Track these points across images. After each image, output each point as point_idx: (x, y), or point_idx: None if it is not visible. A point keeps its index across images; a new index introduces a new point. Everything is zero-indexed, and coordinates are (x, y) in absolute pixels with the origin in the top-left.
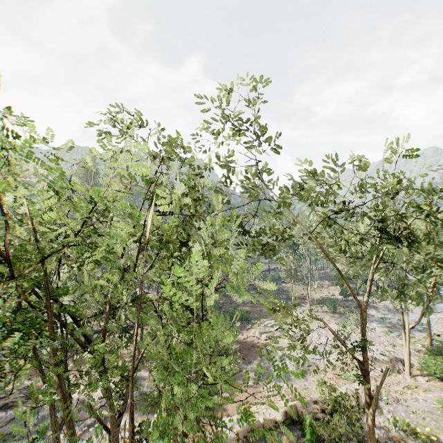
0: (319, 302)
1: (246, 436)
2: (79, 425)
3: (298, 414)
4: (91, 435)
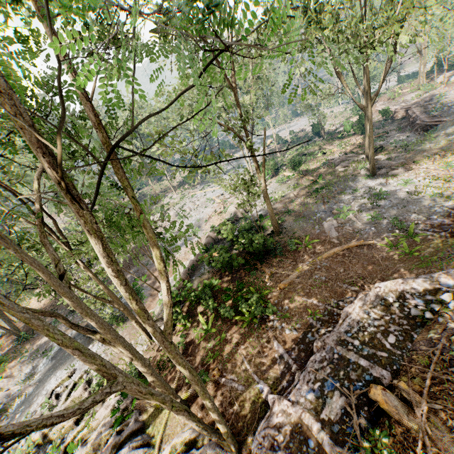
0: (179, 186)
1: (189, 274)
2: None
3: (213, 239)
4: None
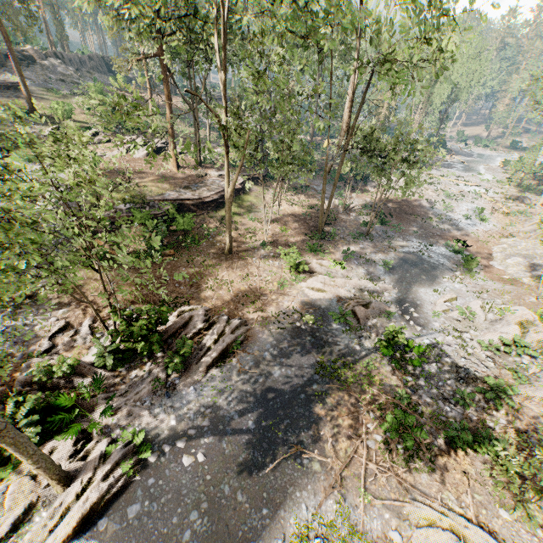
0: None
1: None
2: (392, 319)
3: None
4: (430, 319)
